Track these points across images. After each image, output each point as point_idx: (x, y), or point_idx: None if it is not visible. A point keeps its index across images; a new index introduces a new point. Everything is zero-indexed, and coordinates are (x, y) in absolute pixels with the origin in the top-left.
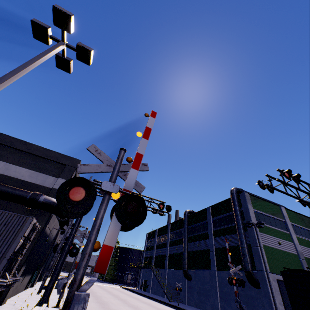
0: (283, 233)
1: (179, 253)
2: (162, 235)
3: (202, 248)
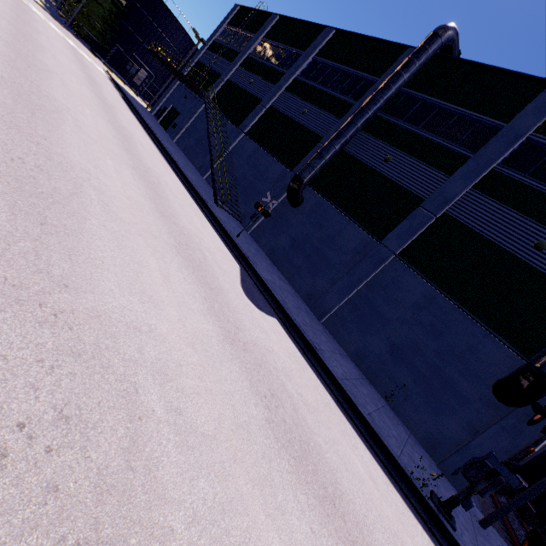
0: None
1: (307, 128)
2: (282, 43)
3: (398, 177)
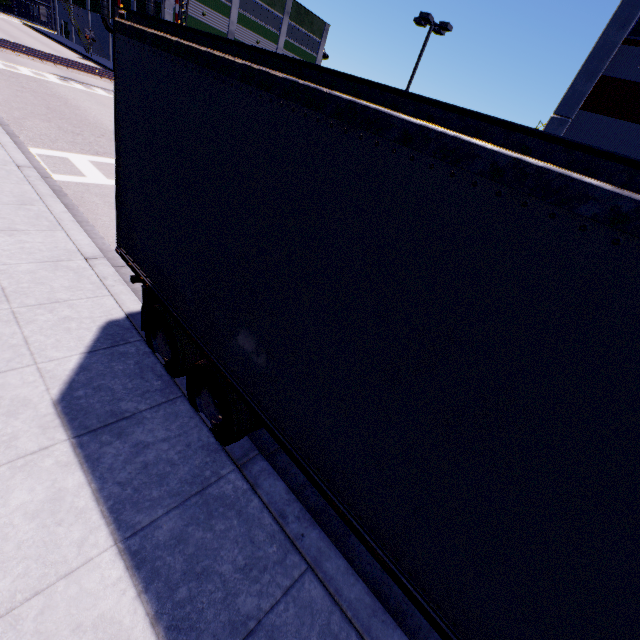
0: (220, 3)
1: None
2: None
3: None
